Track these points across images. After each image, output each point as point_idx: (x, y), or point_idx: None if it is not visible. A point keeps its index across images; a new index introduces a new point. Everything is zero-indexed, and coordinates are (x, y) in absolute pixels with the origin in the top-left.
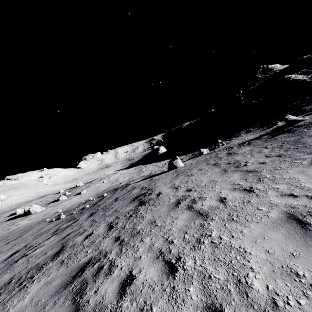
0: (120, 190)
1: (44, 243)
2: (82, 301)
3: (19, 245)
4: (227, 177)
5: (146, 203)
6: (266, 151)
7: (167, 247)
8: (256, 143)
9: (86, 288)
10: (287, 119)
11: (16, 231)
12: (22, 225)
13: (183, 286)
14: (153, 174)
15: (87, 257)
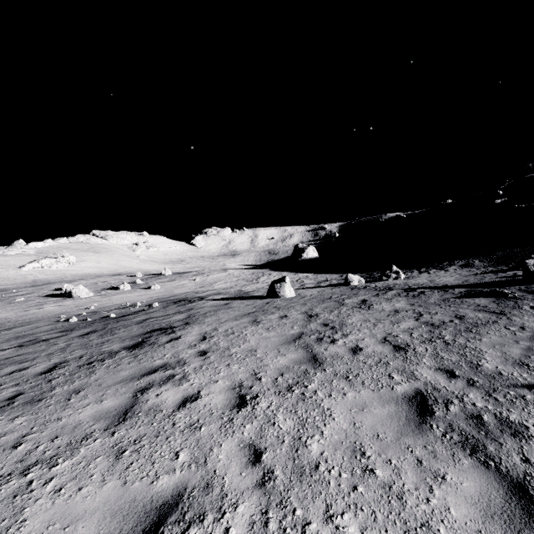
0: (178, 305)
1: None
2: None
3: None
4: (277, 354)
5: (139, 348)
6: (405, 325)
7: None
8: (427, 298)
9: None
10: (528, 266)
11: (25, 317)
12: (42, 311)
13: None
14: (247, 295)
15: None
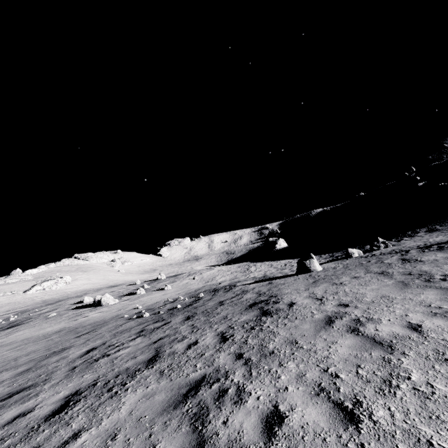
0: (222, 291)
1: (129, 345)
2: (206, 430)
3: (95, 342)
4: (413, 294)
5: (274, 313)
6: None
7: (330, 382)
8: None
9: (207, 415)
10: None
11: (86, 323)
12: (92, 317)
13: (379, 446)
14: (271, 277)
15: (197, 372)
